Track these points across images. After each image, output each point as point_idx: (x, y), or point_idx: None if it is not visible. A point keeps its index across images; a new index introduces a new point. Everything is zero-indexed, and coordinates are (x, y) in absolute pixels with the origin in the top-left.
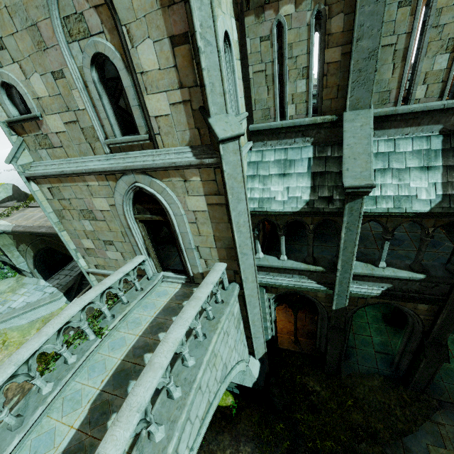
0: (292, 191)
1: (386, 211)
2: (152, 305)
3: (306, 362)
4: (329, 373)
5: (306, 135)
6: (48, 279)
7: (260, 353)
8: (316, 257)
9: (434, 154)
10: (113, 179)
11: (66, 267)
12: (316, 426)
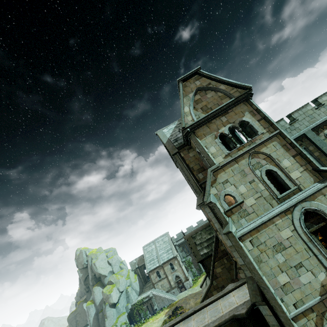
0: None
1: None
2: None
3: None
4: None
5: None
6: None
7: None
8: None
9: None
10: (289, 212)
11: None
12: None
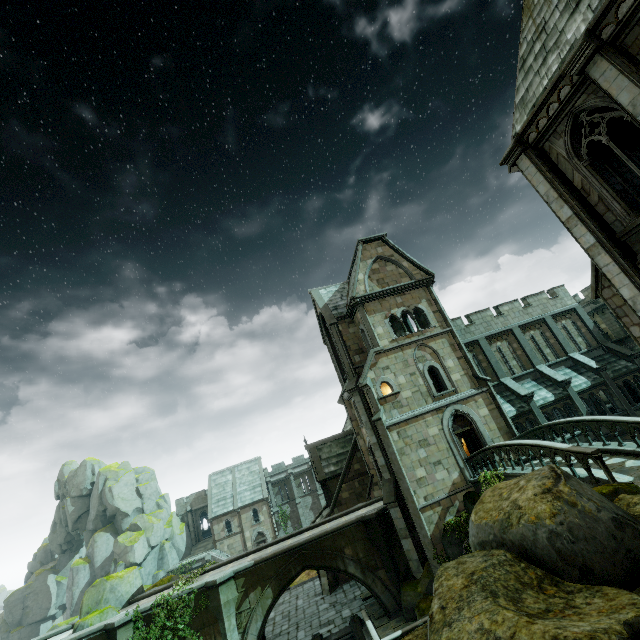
0: (506, 409)
1: (543, 403)
2: None
3: None
4: None
5: None
6: None
7: None
8: None
9: (537, 385)
10: (441, 412)
11: None
12: None
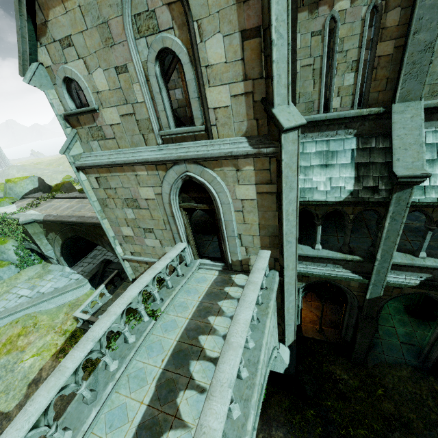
0: (335, 182)
1: (435, 201)
2: (194, 290)
3: (331, 350)
4: (355, 362)
5: (349, 127)
6: (73, 267)
7: (290, 340)
8: (351, 246)
9: None
10: (163, 168)
11: (88, 256)
12: (347, 414)
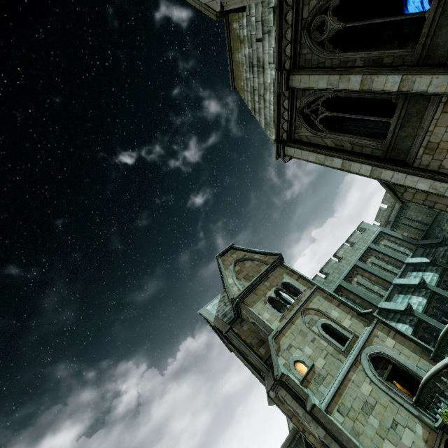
0: (402, 329)
1: (423, 308)
2: None
3: None
4: None
5: None
6: None
7: None
8: None
9: (405, 296)
10: (358, 363)
11: None
12: None
